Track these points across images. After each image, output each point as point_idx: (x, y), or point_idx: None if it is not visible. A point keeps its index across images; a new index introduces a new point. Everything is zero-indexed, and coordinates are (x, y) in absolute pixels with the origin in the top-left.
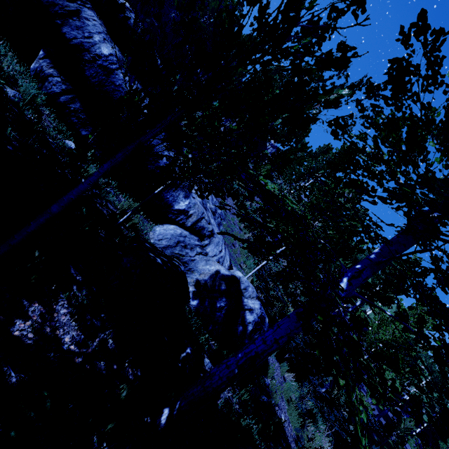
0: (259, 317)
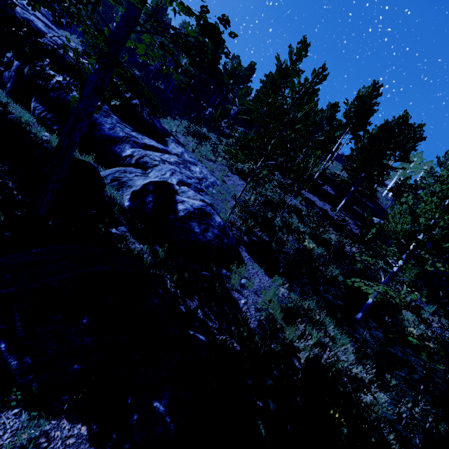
0: (196, 209)
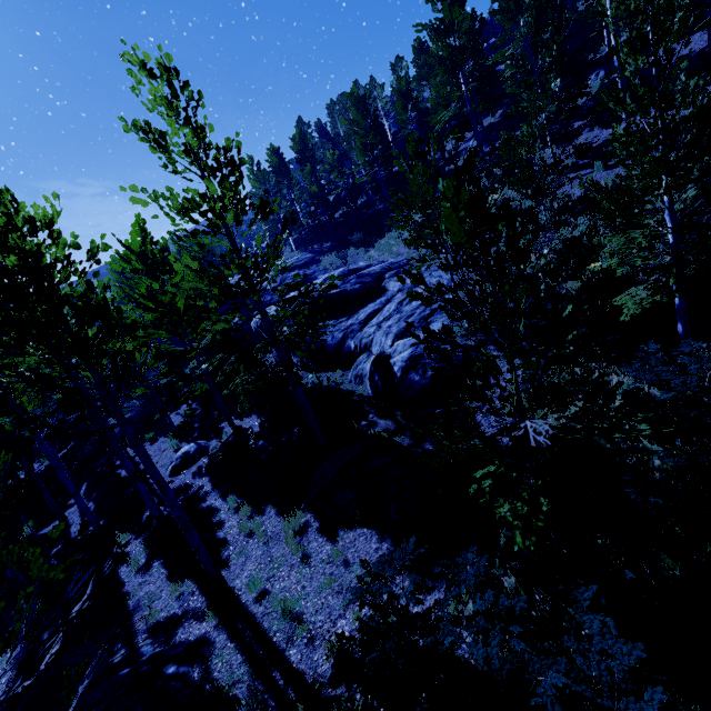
0: (407, 361)
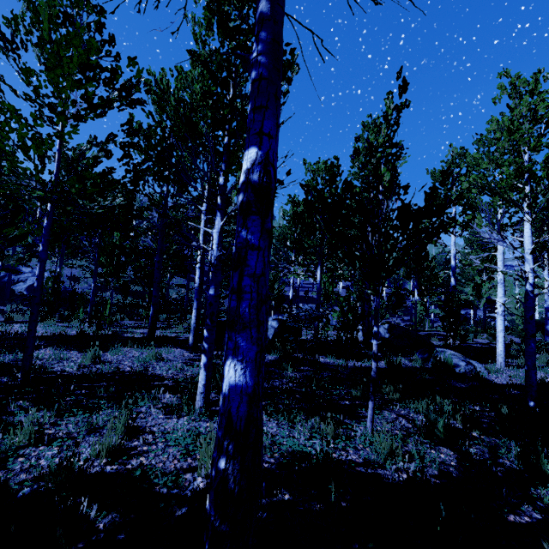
0: None
